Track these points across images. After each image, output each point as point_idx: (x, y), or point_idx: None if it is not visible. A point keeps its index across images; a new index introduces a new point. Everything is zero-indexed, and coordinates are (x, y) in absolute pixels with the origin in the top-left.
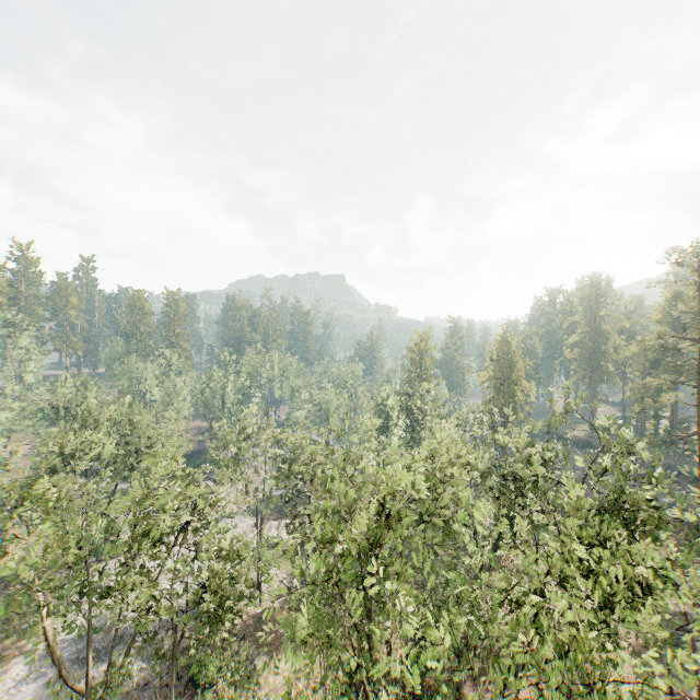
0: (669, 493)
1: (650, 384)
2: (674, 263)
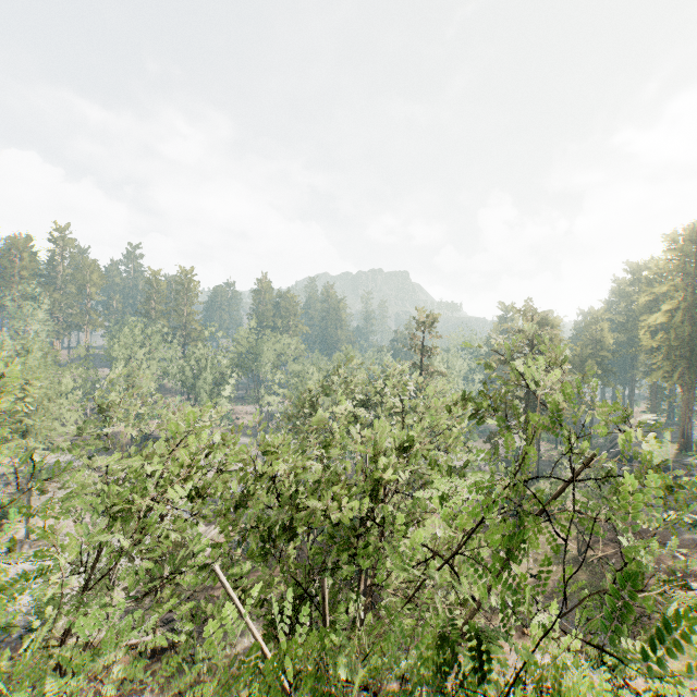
0: None
1: None
2: None
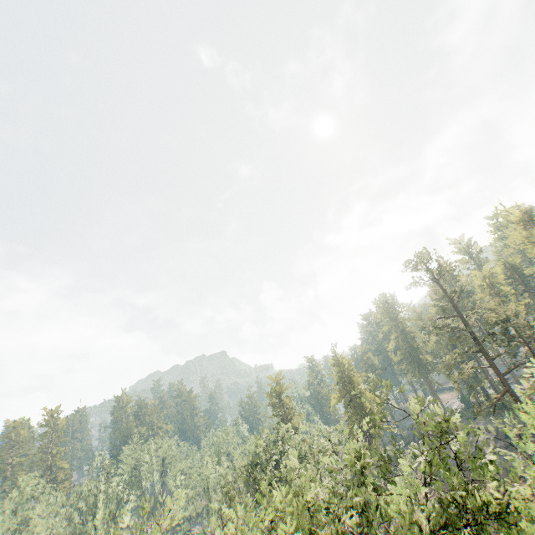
0: (532, 459)
1: (450, 360)
2: (412, 269)
